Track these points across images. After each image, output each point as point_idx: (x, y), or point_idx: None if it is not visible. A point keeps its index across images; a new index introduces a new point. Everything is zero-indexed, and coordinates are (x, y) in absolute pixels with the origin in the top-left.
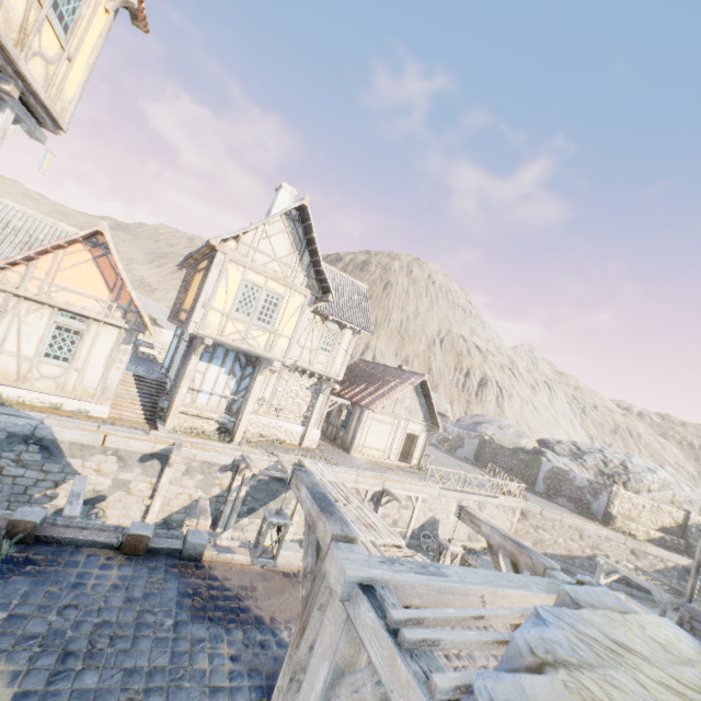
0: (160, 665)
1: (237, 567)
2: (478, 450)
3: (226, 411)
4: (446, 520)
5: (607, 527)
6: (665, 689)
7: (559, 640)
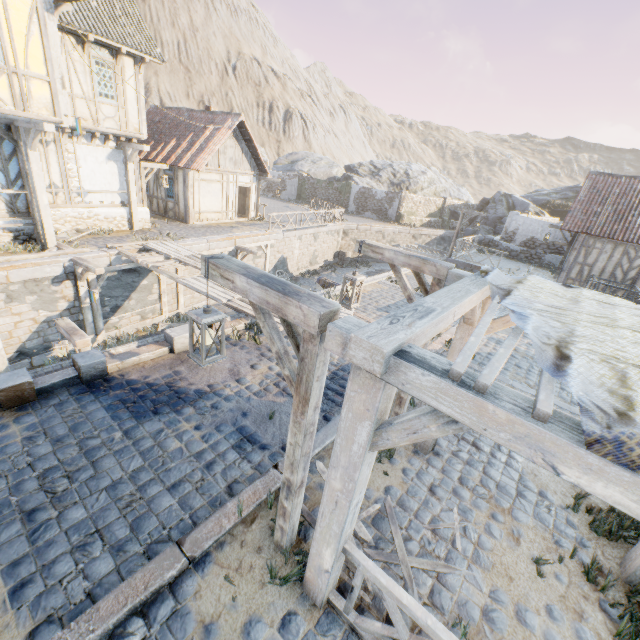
0: (137, 467)
1: (149, 364)
2: (299, 189)
3: (10, 213)
4: (292, 257)
5: (398, 225)
6: (599, 325)
7: (540, 324)
